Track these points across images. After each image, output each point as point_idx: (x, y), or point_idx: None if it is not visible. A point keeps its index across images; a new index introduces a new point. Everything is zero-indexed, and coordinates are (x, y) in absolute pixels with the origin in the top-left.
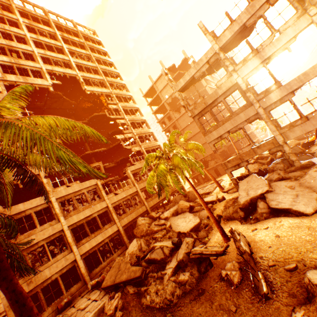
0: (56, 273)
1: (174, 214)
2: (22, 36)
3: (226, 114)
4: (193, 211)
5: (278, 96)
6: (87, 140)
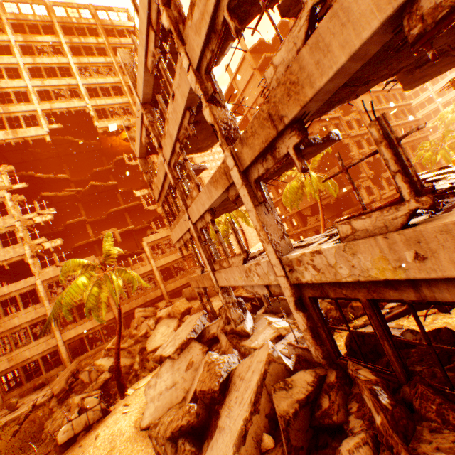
0: (38, 355)
1: (170, 315)
2: (15, 66)
3: (353, 130)
4: (183, 321)
5: (199, 212)
6: (118, 191)
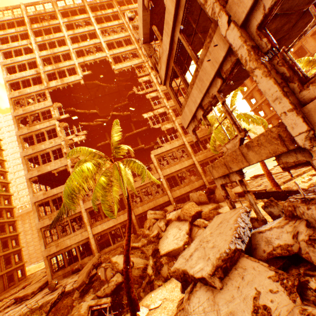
0: (75, 244)
1: (179, 218)
2: (62, 38)
3: None
4: (194, 224)
5: None
6: (131, 121)
